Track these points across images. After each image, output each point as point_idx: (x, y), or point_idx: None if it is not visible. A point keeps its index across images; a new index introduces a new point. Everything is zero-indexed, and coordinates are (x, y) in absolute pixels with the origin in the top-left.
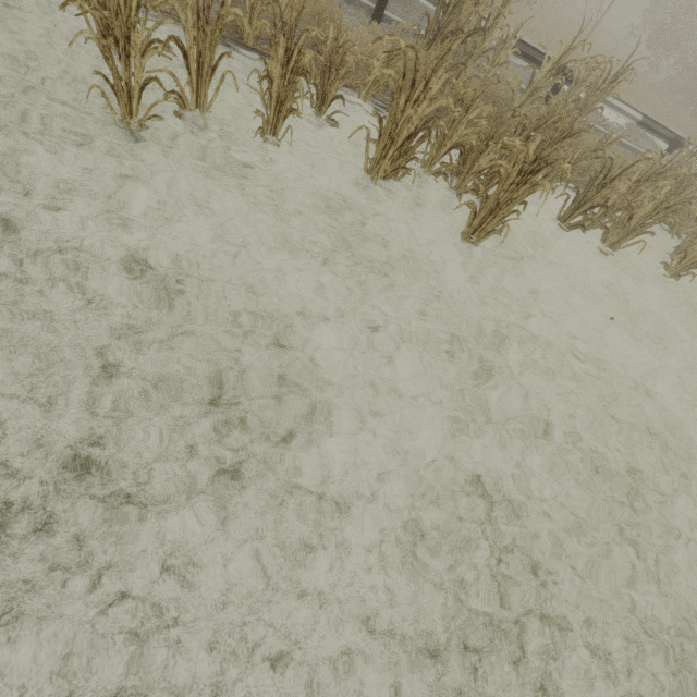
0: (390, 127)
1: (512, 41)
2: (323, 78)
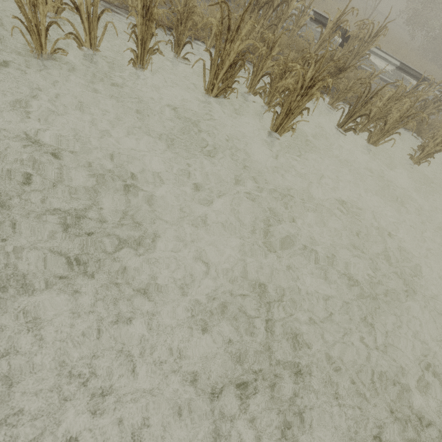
0: (217, 59)
1: (312, 14)
2: (177, 30)
